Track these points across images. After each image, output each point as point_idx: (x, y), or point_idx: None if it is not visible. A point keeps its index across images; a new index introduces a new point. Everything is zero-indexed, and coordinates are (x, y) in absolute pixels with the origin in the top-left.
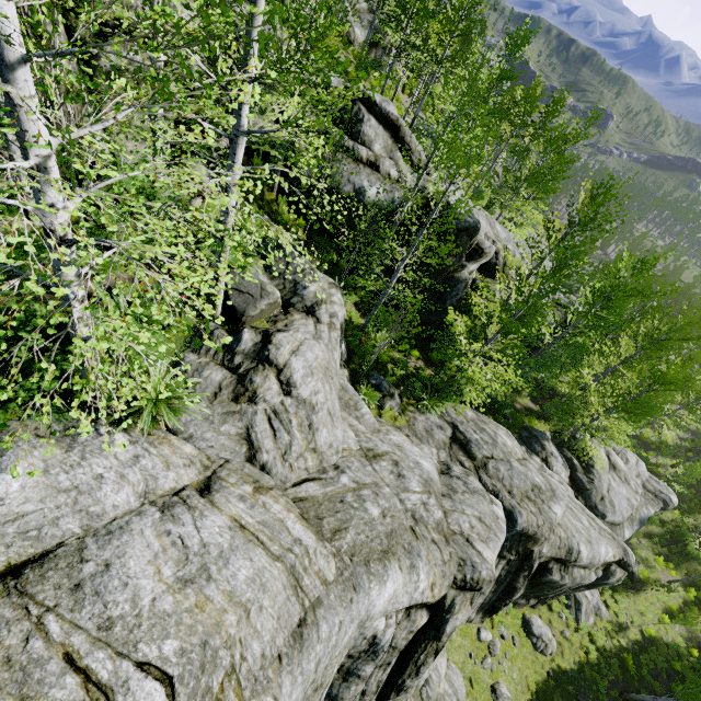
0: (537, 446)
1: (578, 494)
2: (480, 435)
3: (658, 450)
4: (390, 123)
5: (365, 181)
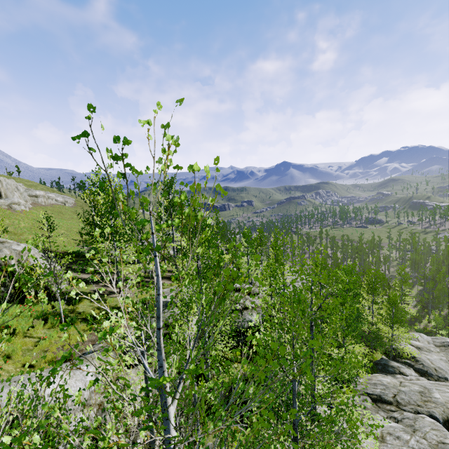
0: (390, 369)
1: (427, 377)
2: (378, 388)
3: (416, 319)
4: (239, 289)
5: (248, 317)
